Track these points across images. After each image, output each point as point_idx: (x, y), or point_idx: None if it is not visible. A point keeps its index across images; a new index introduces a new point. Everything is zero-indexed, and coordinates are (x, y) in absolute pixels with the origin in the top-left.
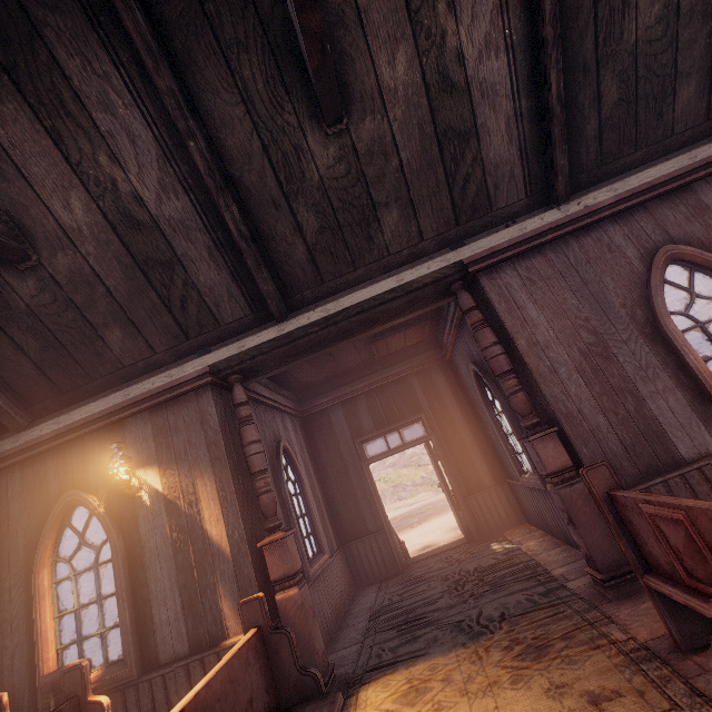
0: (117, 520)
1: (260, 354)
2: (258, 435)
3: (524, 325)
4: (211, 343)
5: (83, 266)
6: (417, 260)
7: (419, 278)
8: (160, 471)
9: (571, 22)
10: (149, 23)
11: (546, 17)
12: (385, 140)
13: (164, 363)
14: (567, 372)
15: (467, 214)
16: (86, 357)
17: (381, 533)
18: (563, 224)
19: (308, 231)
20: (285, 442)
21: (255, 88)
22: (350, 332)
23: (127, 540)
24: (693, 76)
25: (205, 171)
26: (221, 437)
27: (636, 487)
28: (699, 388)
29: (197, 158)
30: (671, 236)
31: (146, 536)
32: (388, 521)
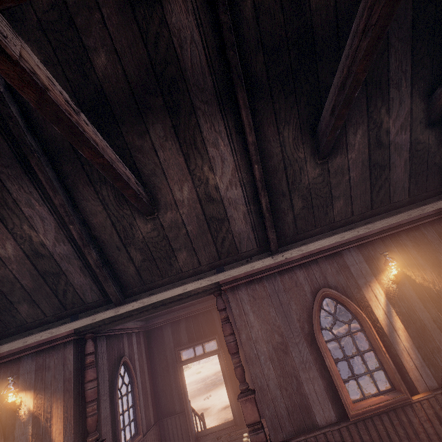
0: (3, 425)
1: (104, 324)
2: (95, 375)
3: (246, 325)
4: (80, 312)
5: (10, 274)
6: (198, 275)
7: (195, 289)
8: (34, 394)
9: (273, 175)
10: (55, 173)
11: (257, 178)
12: (178, 221)
13: (51, 321)
14: (265, 359)
15: (225, 254)
16: (6, 317)
17: (183, 414)
18: (274, 266)
19: (136, 260)
20: (126, 357)
21: (109, 199)
22: (159, 310)
23: (6, 440)
24: (341, 197)
25: (78, 238)
26: (73, 376)
27: (290, 441)
28: (331, 379)
29: (74, 232)
30: (328, 281)
31: (17, 439)
32: (189, 405)
